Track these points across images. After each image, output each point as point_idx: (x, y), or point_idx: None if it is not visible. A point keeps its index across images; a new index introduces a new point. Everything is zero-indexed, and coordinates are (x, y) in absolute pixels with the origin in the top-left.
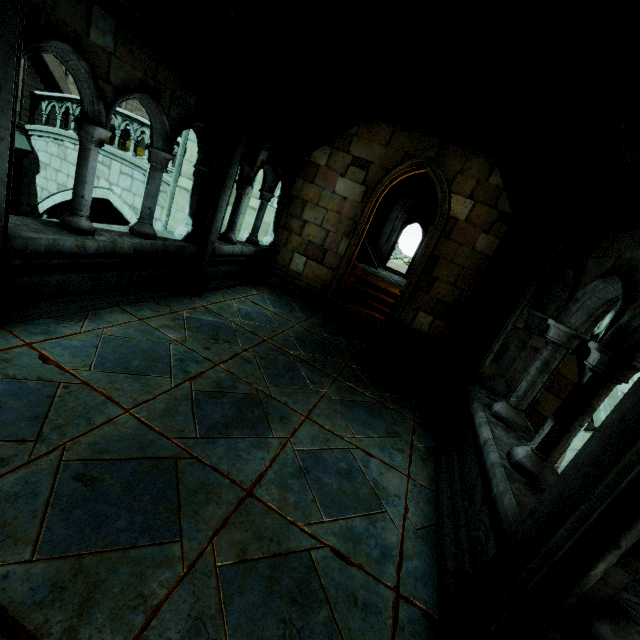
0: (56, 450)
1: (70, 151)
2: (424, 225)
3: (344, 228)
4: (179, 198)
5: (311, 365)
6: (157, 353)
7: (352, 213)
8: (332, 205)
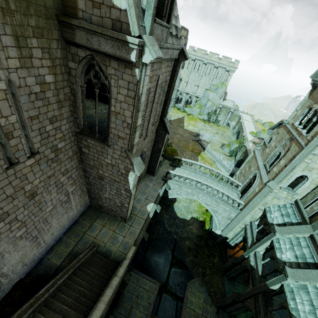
0: (289, 316)
1: (183, 188)
2: None
3: None
4: (261, 247)
5: None
6: None
7: None
8: None
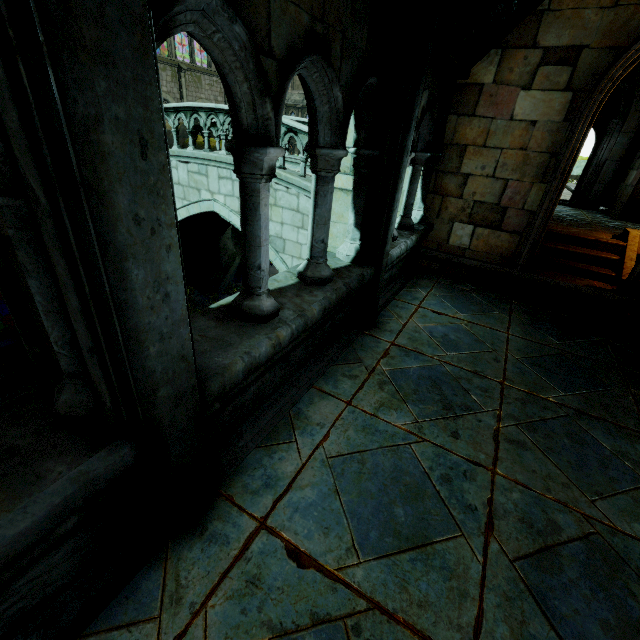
0: None
1: None
2: (598, 122)
3: (534, 169)
4: (333, 205)
5: (596, 418)
6: (409, 475)
7: (548, 143)
8: (510, 140)
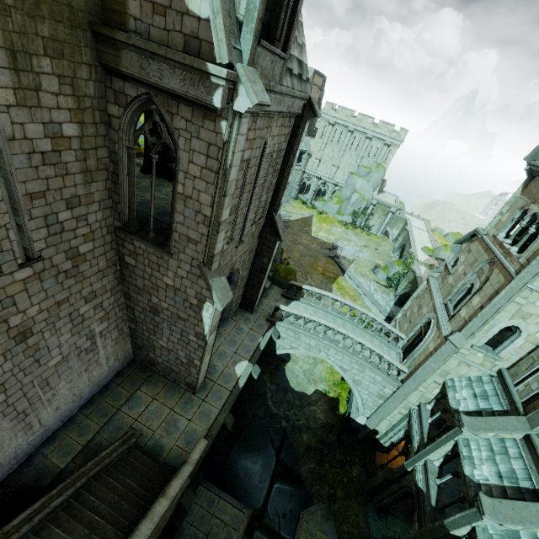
0: None
1: (302, 337)
2: None
3: None
4: (436, 454)
5: None
6: None
7: None
8: None
